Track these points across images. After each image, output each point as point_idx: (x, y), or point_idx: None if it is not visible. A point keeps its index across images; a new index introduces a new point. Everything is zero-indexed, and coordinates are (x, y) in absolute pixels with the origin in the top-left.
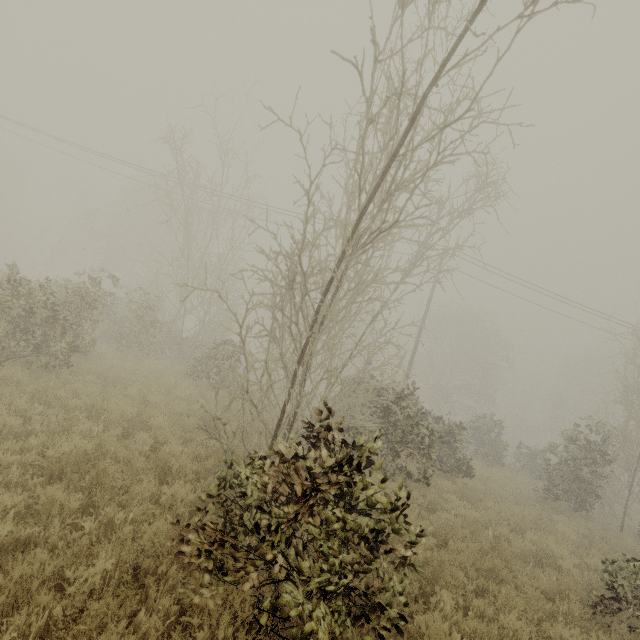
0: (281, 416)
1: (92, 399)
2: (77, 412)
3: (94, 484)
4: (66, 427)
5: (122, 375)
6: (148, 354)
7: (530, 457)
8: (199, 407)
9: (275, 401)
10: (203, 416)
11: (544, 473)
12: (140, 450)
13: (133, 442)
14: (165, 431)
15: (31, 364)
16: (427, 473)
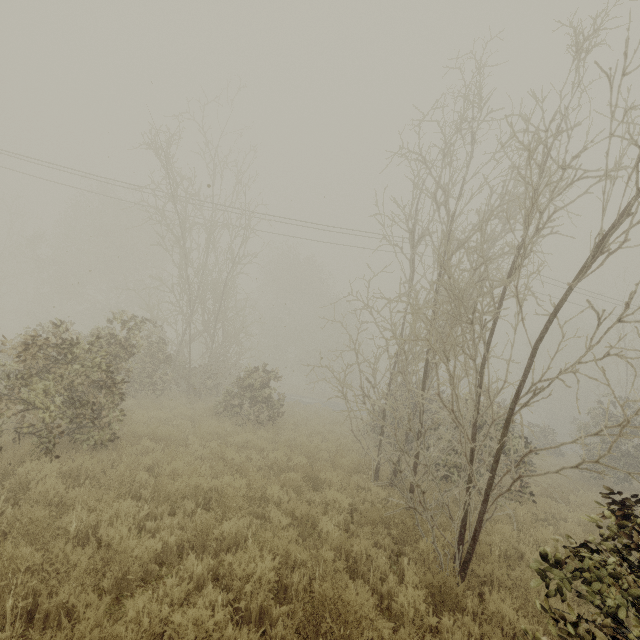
0: (493, 474)
1: (194, 479)
2: (185, 501)
3: (334, 620)
4: (204, 531)
5: (177, 432)
6: (160, 394)
7: (543, 435)
8: (276, 455)
9: (314, 425)
10: (297, 467)
11: (588, 454)
12: (291, 537)
13: (268, 526)
14: (294, 502)
15: (81, 443)
16: (522, 482)
